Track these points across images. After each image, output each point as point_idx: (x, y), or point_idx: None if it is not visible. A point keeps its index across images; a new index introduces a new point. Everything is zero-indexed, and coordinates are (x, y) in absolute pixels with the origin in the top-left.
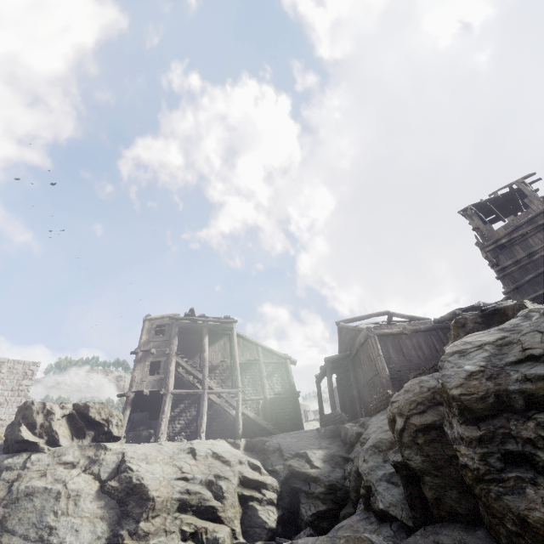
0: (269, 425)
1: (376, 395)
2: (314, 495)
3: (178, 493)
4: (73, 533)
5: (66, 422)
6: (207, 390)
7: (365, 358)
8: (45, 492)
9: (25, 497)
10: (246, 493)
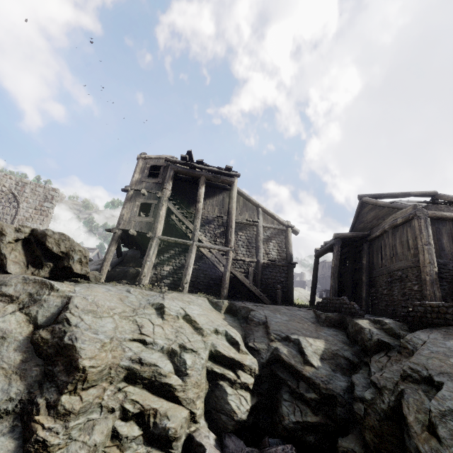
0: (257, 291)
1: (400, 290)
2: (303, 398)
3: (128, 360)
4: None
5: (22, 247)
6: (196, 243)
7: (397, 243)
8: None
9: None
10: (216, 370)
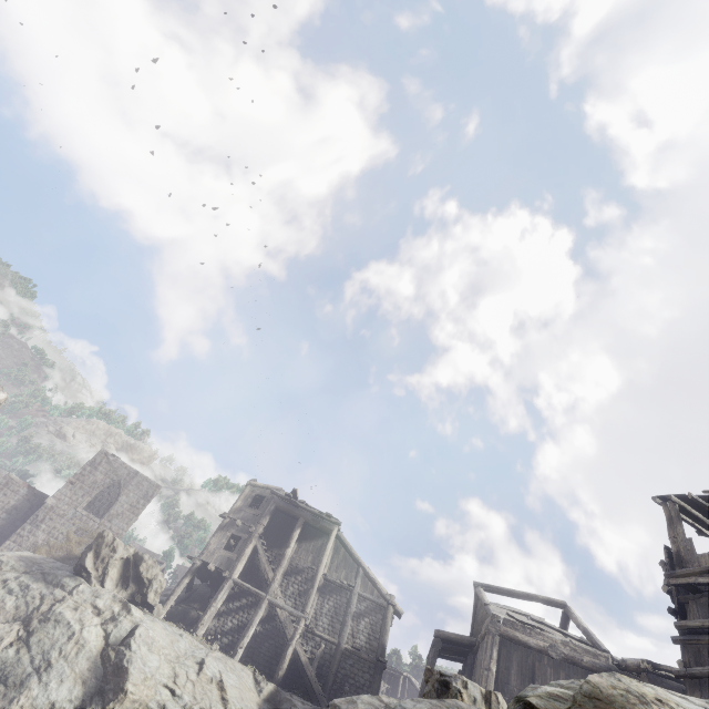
0: (318, 685)
1: None
2: None
3: (156, 703)
4: (59, 681)
5: (122, 565)
6: (270, 597)
7: (479, 662)
8: (67, 626)
9: (53, 621)
10: None
